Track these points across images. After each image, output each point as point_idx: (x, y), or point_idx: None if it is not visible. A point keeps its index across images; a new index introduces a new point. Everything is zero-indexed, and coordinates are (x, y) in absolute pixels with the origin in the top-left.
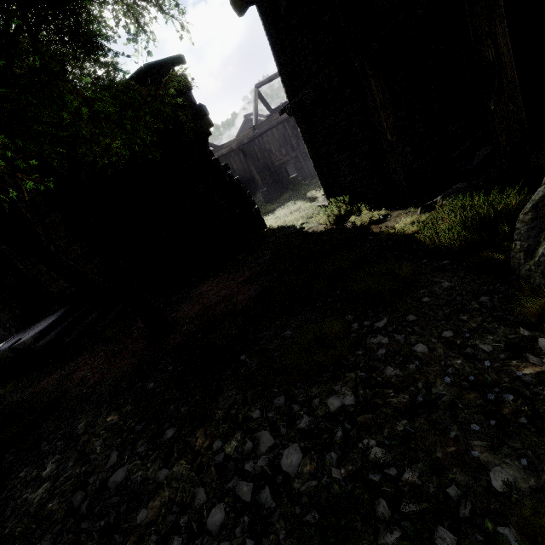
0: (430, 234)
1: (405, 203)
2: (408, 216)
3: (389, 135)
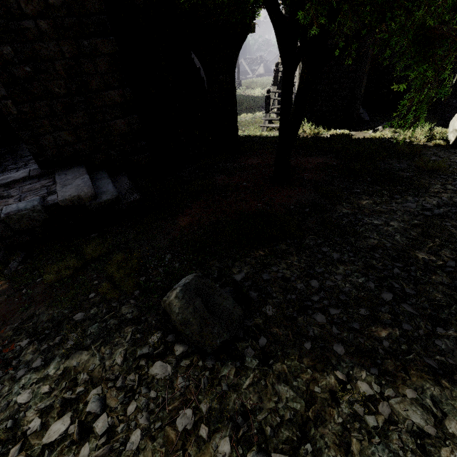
0: (405, 137)
1: (353, 129)
2: (377, 132)
3: (363, 90)
